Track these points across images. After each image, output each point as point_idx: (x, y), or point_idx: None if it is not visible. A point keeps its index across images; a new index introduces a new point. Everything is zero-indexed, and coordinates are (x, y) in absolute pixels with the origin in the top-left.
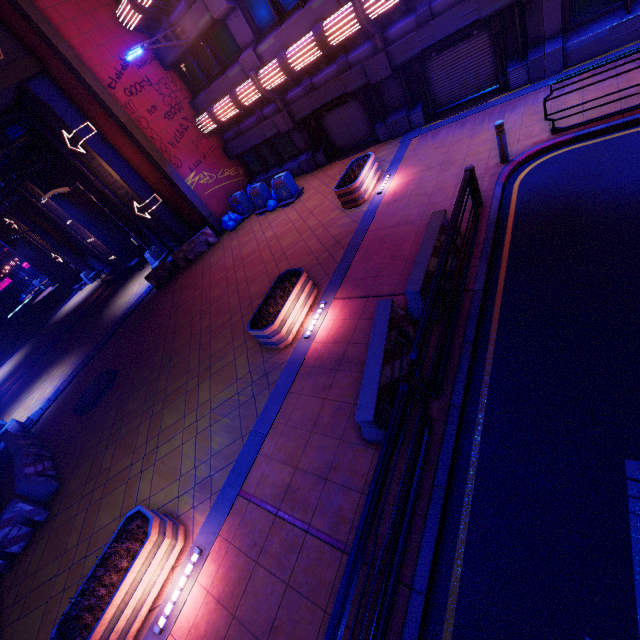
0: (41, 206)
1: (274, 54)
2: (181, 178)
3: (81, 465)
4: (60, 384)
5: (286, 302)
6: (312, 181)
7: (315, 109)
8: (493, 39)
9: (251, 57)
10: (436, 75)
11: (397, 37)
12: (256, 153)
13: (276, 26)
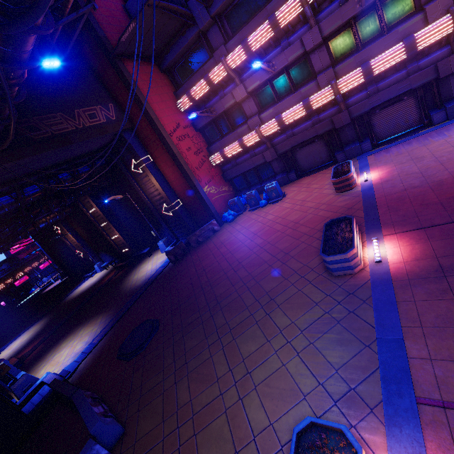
0: (88, 214)
1: (271, 117)
2: (201, 187)
3: (147, 404)
4: (93, 339)
5: (354, 234)
6: (290, 188)
7: (292, 147)
8: (417, 100)
9: (256, 120)
10: (378, 122)
11: (353, 103)
12: (243, 177)
13: (273, 104)
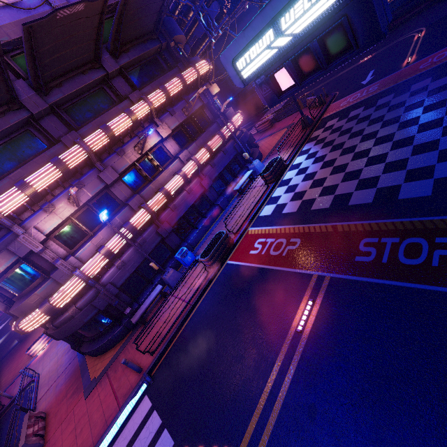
0: None
1: None
2: None
3: None
4: None
5: None
6: None
7: None
8: None
9: None
10: None
11: None
12: None
13: None
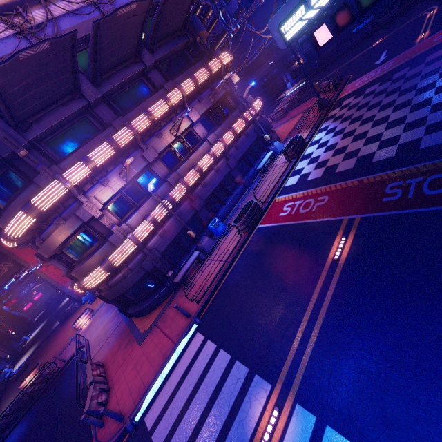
0: None
1: None
2: (65, 288)
3: None
4: (26, 359)
5: (27, 378)
6: None
7: None
8: None
9: None
10: None
11: None
12: None
13: None
